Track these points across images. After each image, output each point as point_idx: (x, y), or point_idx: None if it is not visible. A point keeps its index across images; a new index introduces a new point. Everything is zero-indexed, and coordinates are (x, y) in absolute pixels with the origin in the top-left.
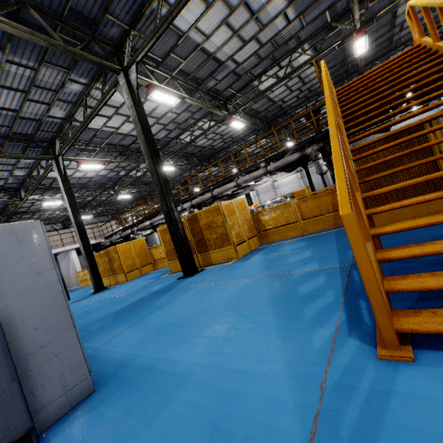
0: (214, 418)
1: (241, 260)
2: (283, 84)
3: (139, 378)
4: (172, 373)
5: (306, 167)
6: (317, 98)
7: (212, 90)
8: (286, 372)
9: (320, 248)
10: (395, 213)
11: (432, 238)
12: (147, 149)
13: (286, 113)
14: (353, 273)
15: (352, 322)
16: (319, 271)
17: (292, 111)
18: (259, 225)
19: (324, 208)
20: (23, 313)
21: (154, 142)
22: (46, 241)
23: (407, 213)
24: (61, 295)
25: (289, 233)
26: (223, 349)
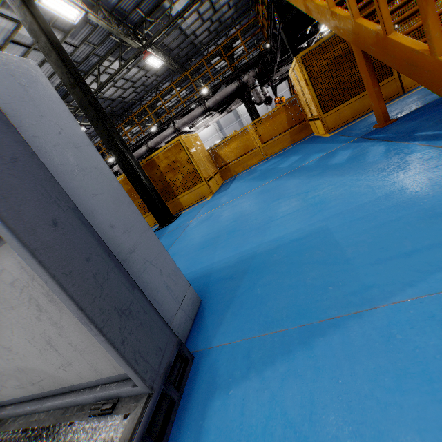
0: (421, 215)
1: (220, 192)
2: (195, 10)
3: (252, 264)
4: (293, 240)
5: (244, 99)
6: (227, 33)
7: (116, 10)
8: (434, 172)
9: (303, 151)
10: (356, 106)
11: (408, 104)
12: (68, 73)
13: (199, 53)
14: (371, 137)
15: (435, 138)
16: (332, 152)
17: (204, 49)
18: (219, 161)
19: (280, 127)
20: (86, 203)
21: (74, 65)
22: (60, 100)
23: (365, 103)
24: (117, 184)
25: (251, 161)
26: (327, 206)
